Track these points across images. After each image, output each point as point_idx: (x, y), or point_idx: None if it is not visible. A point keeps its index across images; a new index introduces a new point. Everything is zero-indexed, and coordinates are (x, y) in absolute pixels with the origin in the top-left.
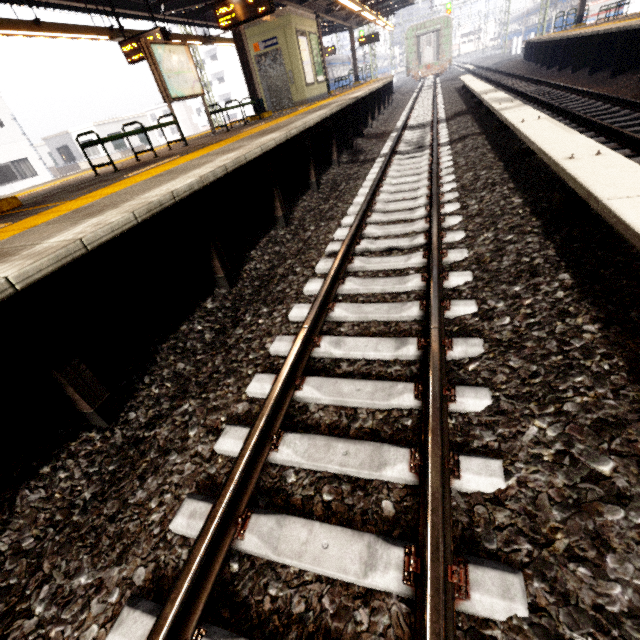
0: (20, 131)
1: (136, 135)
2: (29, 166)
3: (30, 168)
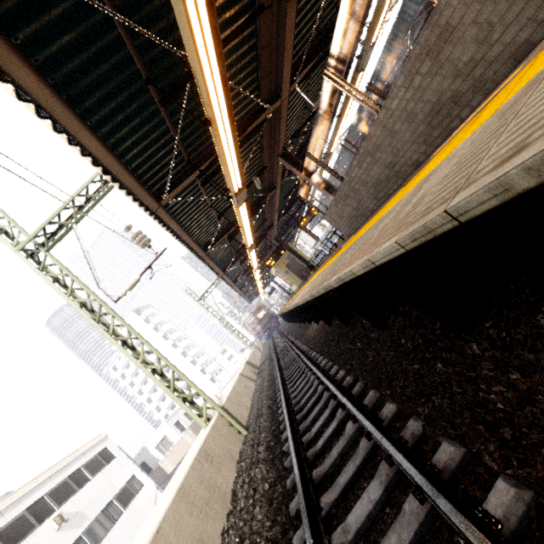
0: (124, 456)
1: (186, 418)
2: (136, 481)
3: (137, 482)
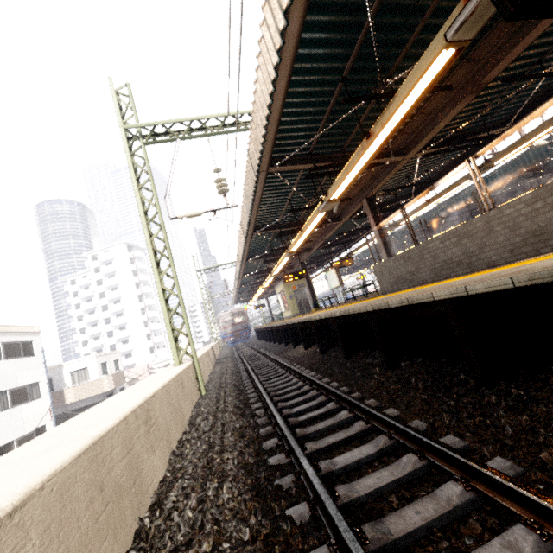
0: (42, 360)
1: (114, 365)
2: (37, 389)
3: (37, 391)
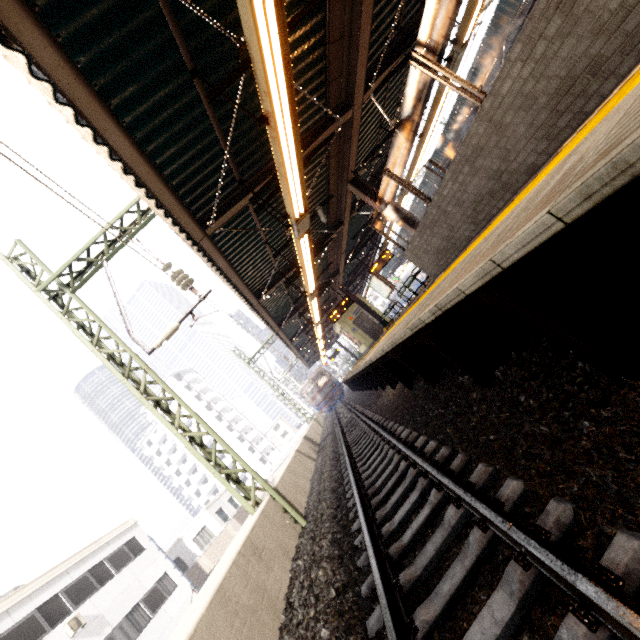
0: (155, 548)
1: (230, 505)
2: (168, 580)
3: (170, 581)
